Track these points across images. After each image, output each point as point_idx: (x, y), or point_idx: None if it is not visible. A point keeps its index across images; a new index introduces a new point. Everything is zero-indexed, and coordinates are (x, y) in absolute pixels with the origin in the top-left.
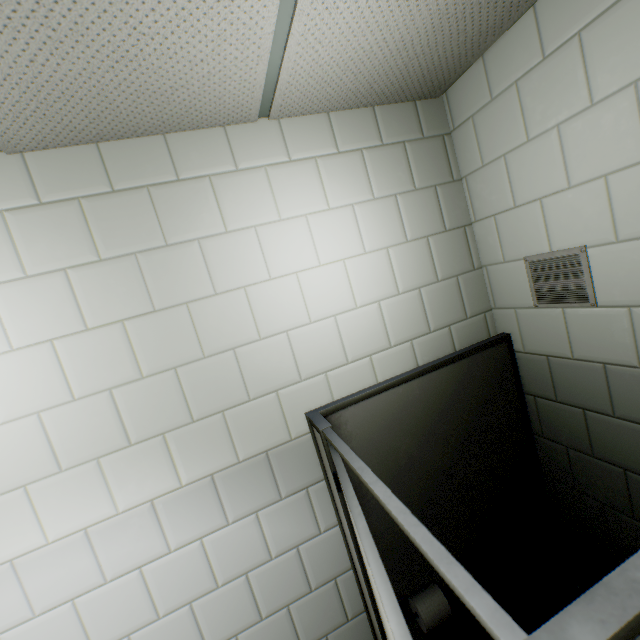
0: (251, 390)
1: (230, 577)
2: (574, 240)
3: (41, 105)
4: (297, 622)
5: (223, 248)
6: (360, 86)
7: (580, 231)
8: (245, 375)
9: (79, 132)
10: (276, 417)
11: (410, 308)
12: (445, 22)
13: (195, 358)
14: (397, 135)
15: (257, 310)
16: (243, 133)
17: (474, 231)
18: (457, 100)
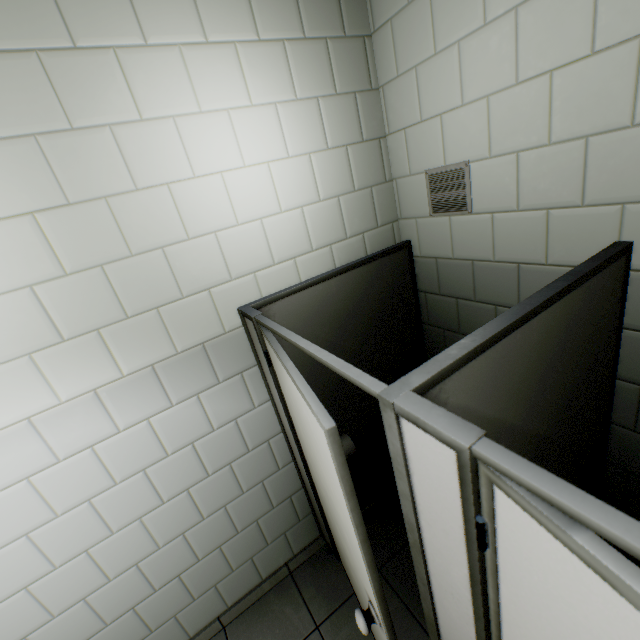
0: (184, 288)
1: (178, 447)
2: (462, 155)
3: None
4: (239, 475)
5: (140, 138)
6: None
7: (467, 147)
8: (176, 274)
9: None
10: (210, 313)
11: (330, 215)
12: None
13: (122, 256)
14: (319, 29)
15: (183, 209)
16: None
17: (388, 144)
18: None
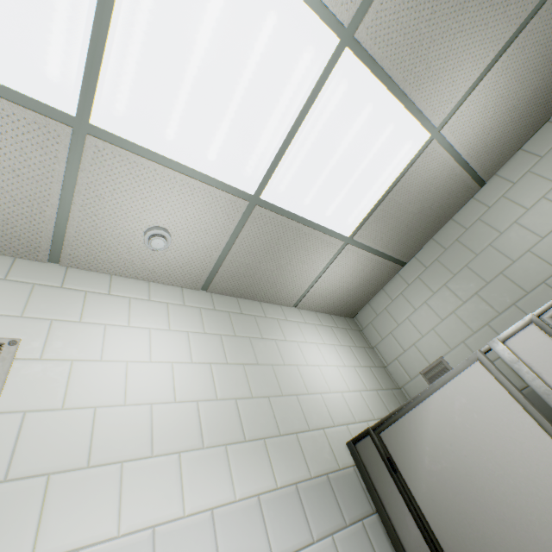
0: (309, 423)
1: None
2: (436, 355)
3: (243, 276)
4: None
5: (285, 346)
6: (330, 302)
7: (436, 351)
8: (304, 412)
9: (238, 290)
10: (327, 447)
11: (376, 399)
12: (360, 286)
13: (278, 394)
14: (342, 325)
15: (304, 378)
16: (287, 309)
17: (389, 370)
18: (361, 318)
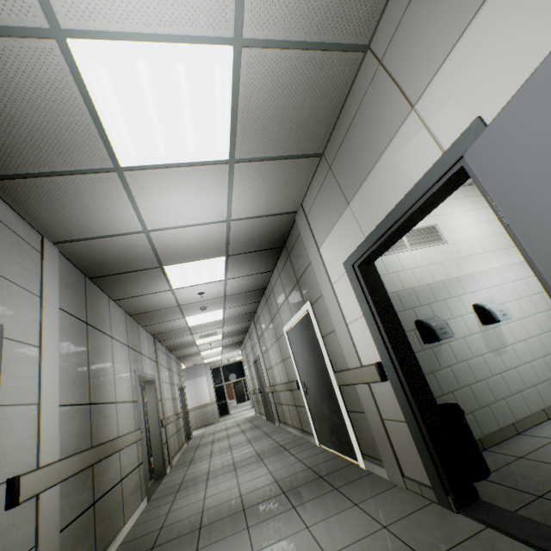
0: None
1: None
2: None
3: None
4: None
5: None
6: None
7: None
8: None
9: None
10: None
11: None
12: None
13: None
14: None
15: None
16: None
17: None
18: None
